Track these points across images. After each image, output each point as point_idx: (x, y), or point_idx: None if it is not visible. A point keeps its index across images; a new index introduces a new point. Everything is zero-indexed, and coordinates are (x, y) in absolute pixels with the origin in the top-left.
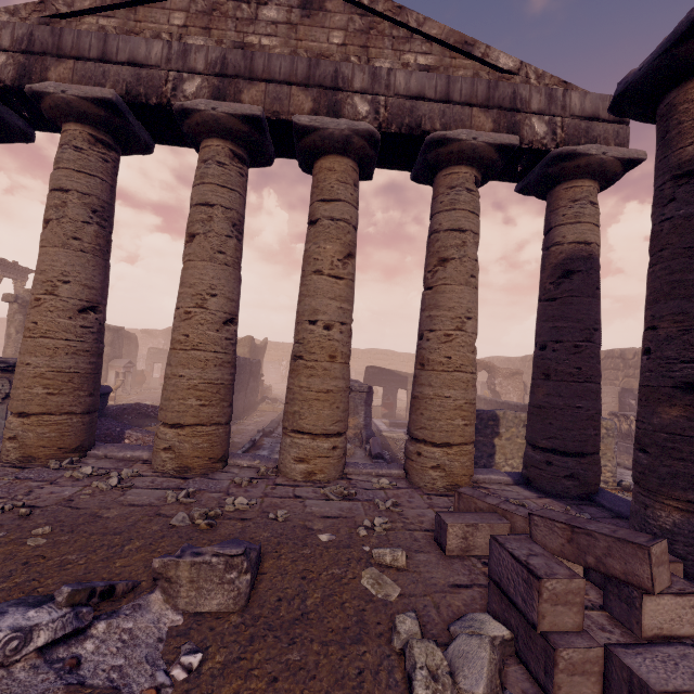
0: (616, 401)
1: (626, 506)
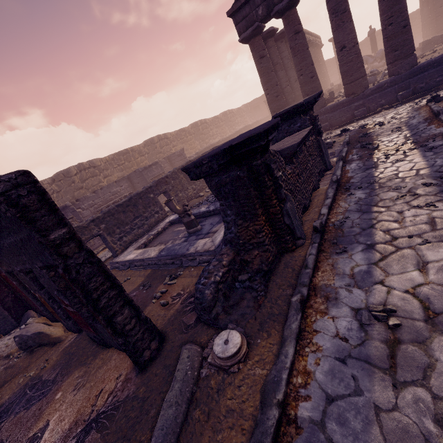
0: None
1: None
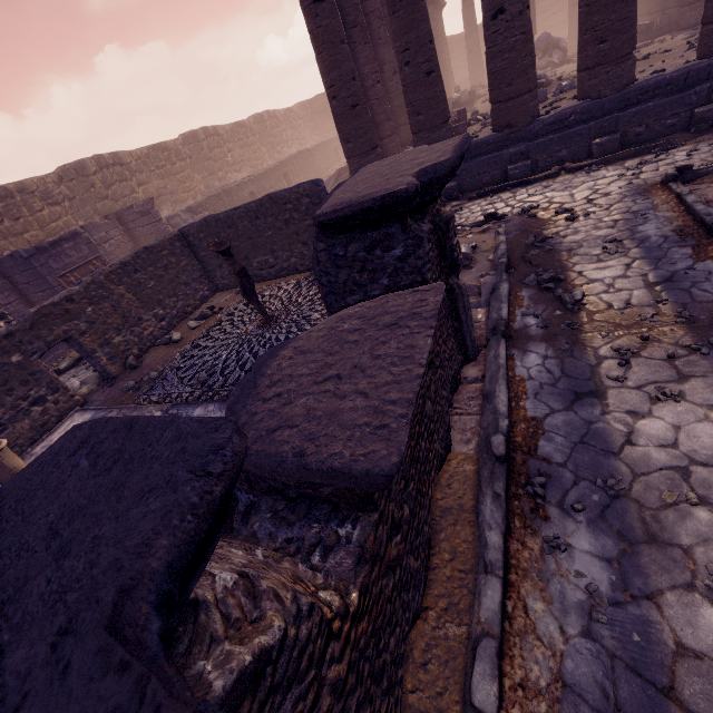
0: None
1: None
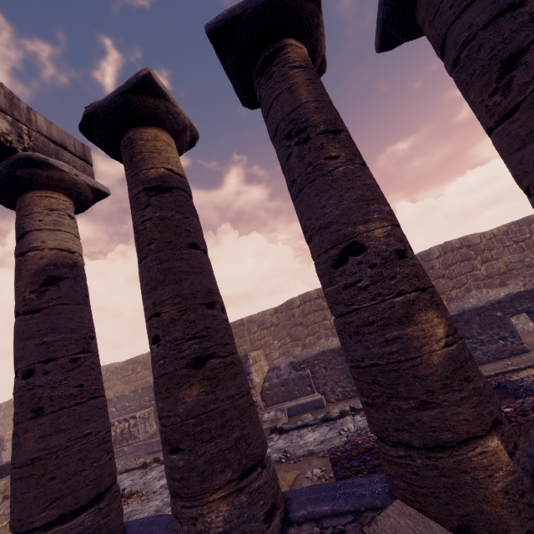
0: None
1: (157, 528)
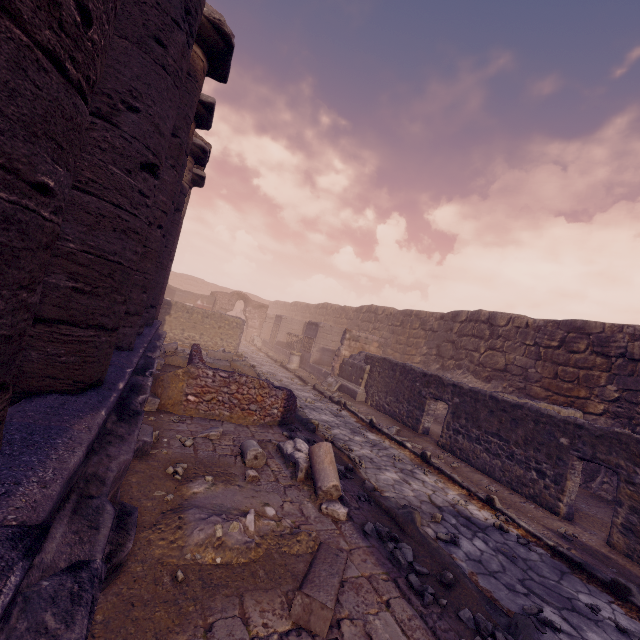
0: (301, 330)
1: None
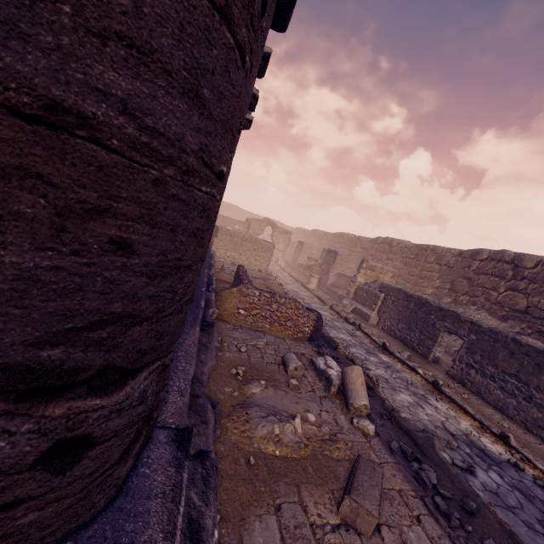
0: (319, 255)
1: None
